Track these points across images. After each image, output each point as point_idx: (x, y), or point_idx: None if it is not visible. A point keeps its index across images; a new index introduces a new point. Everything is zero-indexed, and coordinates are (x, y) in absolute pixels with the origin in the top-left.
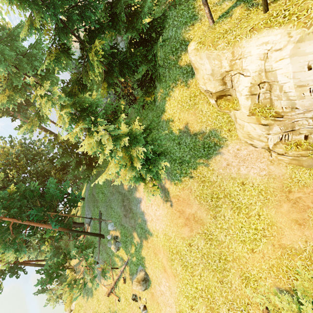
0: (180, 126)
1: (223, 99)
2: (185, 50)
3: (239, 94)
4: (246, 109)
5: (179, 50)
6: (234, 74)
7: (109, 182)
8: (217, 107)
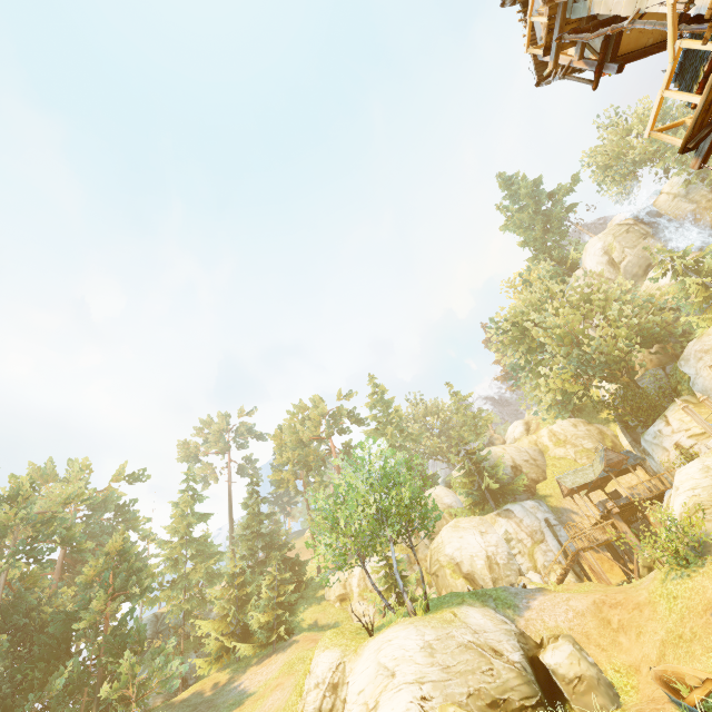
0: (311, 622)
1: (344, 602)
2: (322, 588)
3: (353, 586)
4: (357, 592)
5: (318, 588)
6: (351, 580)
7: (165, 708)
8: (340, 607)
